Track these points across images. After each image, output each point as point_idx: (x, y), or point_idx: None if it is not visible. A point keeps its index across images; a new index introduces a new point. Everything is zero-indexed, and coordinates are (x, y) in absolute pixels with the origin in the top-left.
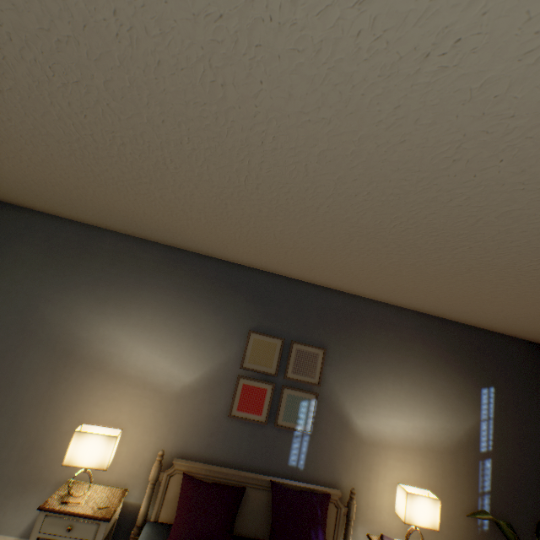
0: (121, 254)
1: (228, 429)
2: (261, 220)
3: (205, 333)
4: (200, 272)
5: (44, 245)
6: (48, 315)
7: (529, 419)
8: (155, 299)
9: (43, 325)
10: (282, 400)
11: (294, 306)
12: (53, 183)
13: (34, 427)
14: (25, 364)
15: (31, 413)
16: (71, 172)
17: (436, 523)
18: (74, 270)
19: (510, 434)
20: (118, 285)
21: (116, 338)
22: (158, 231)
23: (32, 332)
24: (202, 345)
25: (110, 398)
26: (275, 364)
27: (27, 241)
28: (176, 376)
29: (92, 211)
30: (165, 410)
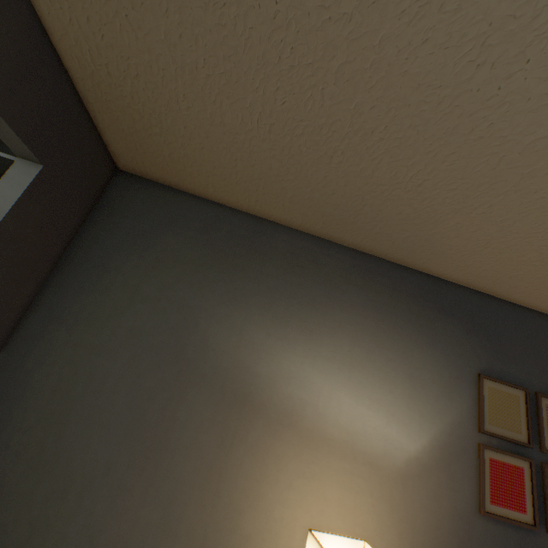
0: (298, 257)
1: (483, 535)
2: None
3: (422, 375)
4: (400, 288)
5: (201, 238)
6: (211, 336)
7: None
8: (350, 321)
9: (204, 351)
10: (547, 487)
11: (525, 342)
12: (309, 128)
13: (197, 524)
14: (182, 413)
15: (193, 499)
16: (397, 93)
17: None
18: (242, 274)
19: None
20: (300, 299)
21: (306, 377)
22: (380, 223)
23: (190, 362)
24: (422, 393)
25: (308, 476)
26: (524, 428)
27: (179, 232)
28: (395, 442)
29: (302, 188)
30: (389, 499)
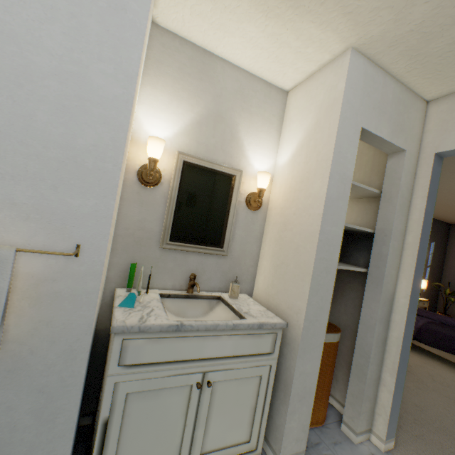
0: None
1: None
2: (438, 193)
3: None
4: None
5: None
6: None
7: (441, 252)
8: None
9: None
10: None
11: None
12: None
13: None
14: None
15: None
16: None
17: (425, 287)
18: None
19: (435, 258)
20: None
21: None
22: None
23: None
24: None
25: None
26: None
27: None
28: None
29: None
30: None
